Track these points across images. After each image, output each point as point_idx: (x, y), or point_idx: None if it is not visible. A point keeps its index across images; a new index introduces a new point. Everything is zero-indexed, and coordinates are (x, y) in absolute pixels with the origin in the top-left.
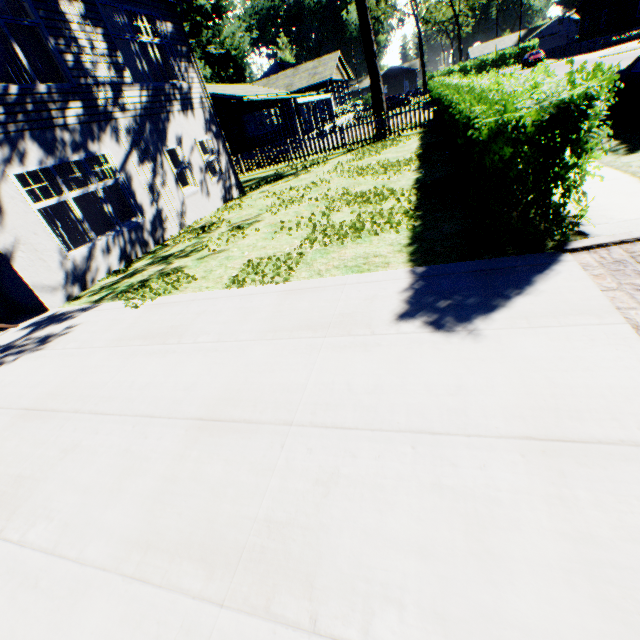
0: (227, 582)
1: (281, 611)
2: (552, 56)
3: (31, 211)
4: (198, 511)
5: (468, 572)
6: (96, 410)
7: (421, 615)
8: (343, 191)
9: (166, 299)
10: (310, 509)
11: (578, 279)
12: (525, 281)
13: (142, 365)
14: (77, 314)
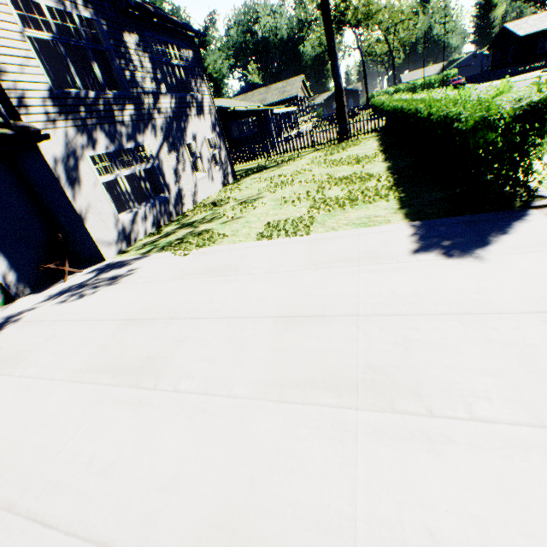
0: (354, 398)
1: (403, 408)
2: (470, 81)
3: (98, 184)
4: (310, 365)
5: (529, 380)
6: (189, 317)
7: (505, 402)
8: (326, 176)
9: (208, 249)
10: (397, 358)
11: (546, 224)
12: (506, 227)
13: (212, 289)
14: (133, 262)
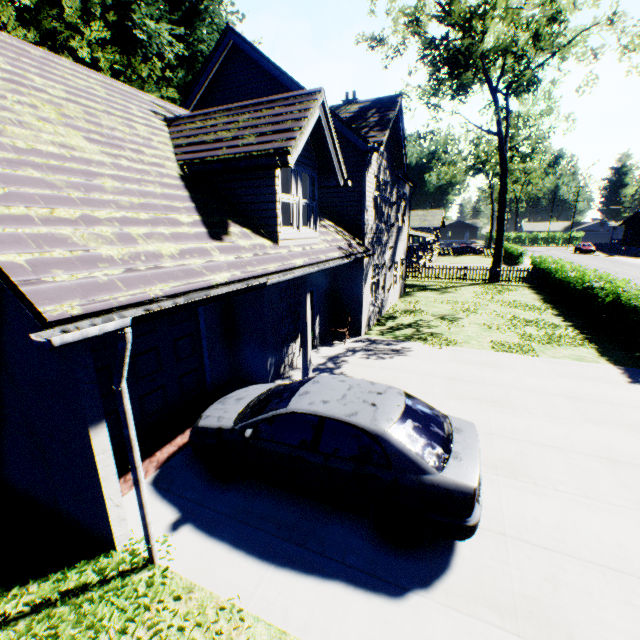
0: (634, 429)
1: None
2: (599, 249)
3: (370, 283)
4: (601, 416)
5: None
6: (495, 384)
7: None
8: (509, 315)
9: (456, 348)
10: None
11: None
12: None
13: (494, 373)
14: (392, 342)
